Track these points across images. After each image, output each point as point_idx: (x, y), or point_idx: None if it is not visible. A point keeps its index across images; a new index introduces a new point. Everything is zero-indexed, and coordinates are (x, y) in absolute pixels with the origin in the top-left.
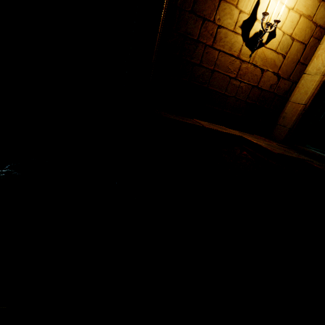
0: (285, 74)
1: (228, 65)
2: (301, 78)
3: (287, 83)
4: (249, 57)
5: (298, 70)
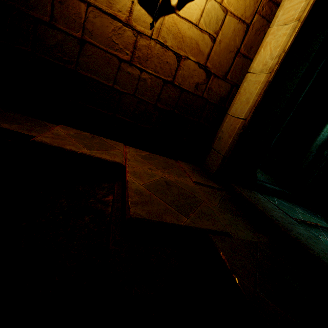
0: (218, 69)
1: (111, 36)
2: (244, 79)
3: (223, 85)
4: (149, 28)
5: (239, 66)
